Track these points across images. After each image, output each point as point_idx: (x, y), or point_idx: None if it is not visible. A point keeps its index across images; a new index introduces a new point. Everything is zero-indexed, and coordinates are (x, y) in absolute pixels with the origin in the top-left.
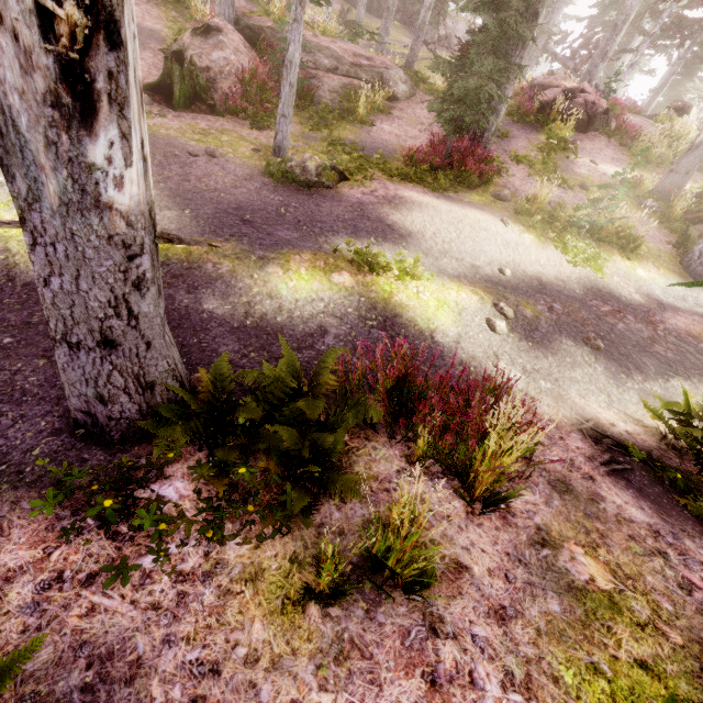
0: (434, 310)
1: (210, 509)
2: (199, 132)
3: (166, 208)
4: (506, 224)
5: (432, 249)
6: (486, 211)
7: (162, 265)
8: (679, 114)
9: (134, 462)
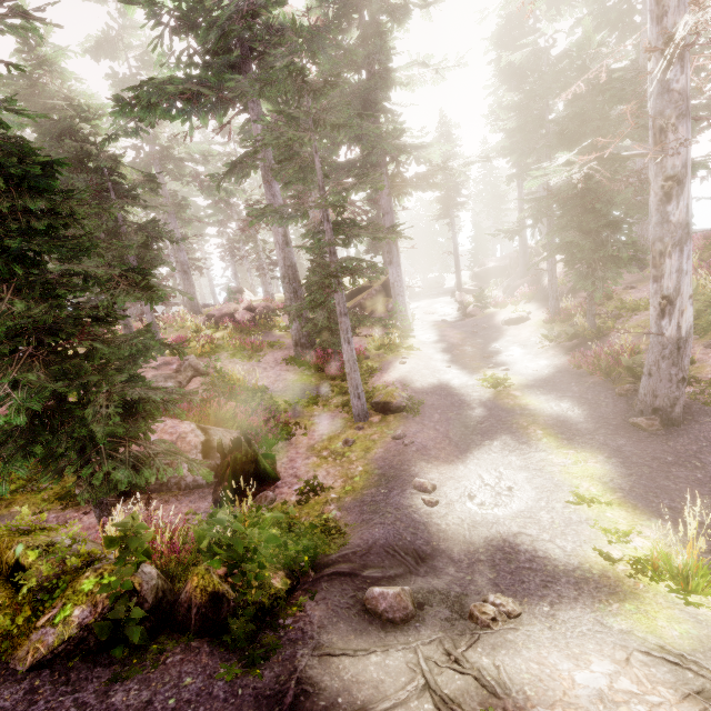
0: (513, 378)
1: (689, 381)
2: (336, 457)
3: (490, 451)
4: (408, 357)
5: (447, 379)
6: (393, 361)
7: (564, 435)
8: (240, 293)
9: (691, 396)
